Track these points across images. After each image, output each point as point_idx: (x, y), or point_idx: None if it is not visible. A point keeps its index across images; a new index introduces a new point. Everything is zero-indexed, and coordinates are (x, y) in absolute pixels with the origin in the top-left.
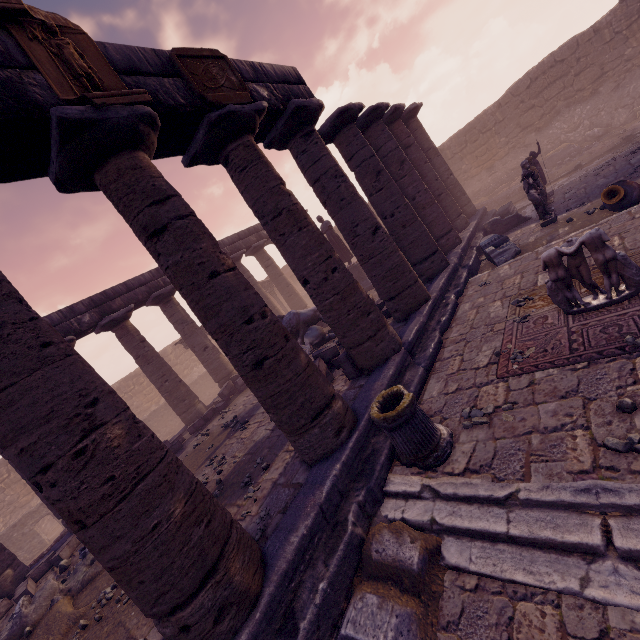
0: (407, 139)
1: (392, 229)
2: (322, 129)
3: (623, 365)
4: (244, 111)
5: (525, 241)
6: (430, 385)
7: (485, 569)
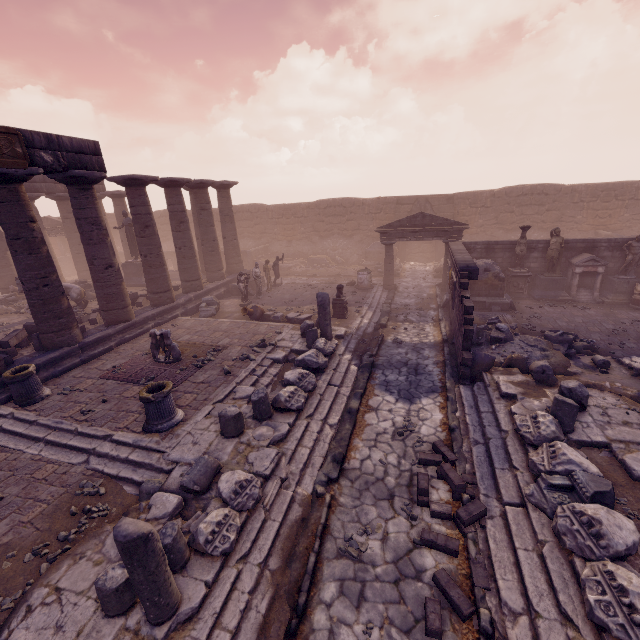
0: (205, 204)
1: (143, 264)
2: (116, 178)
3: (129, 387)
4: (16, 174)
5: (226, 309)
6: (76, 370)
7: (3, 443)
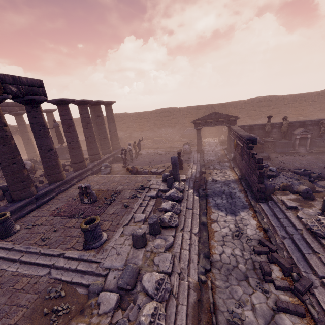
0: (99, 113)
1: (68, 147)
2: (52, 100)
3: (69, 220)
4: None
5: (115, 169)
6: (34, 212)
7: None
